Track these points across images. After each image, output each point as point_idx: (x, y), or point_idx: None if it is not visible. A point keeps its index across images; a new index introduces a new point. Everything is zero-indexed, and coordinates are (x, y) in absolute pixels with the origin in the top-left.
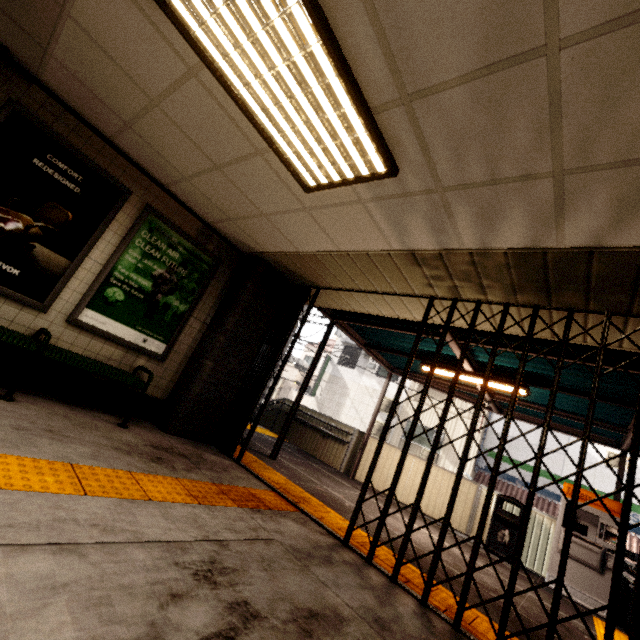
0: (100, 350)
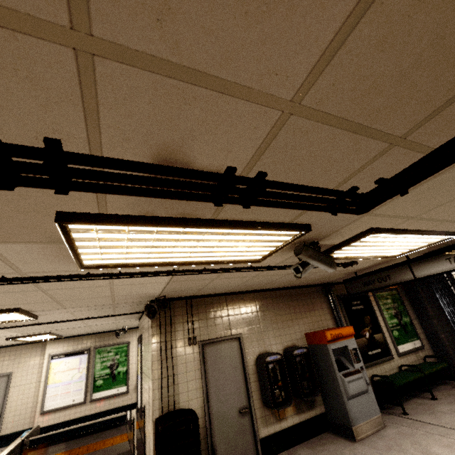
0: (410, 360)
